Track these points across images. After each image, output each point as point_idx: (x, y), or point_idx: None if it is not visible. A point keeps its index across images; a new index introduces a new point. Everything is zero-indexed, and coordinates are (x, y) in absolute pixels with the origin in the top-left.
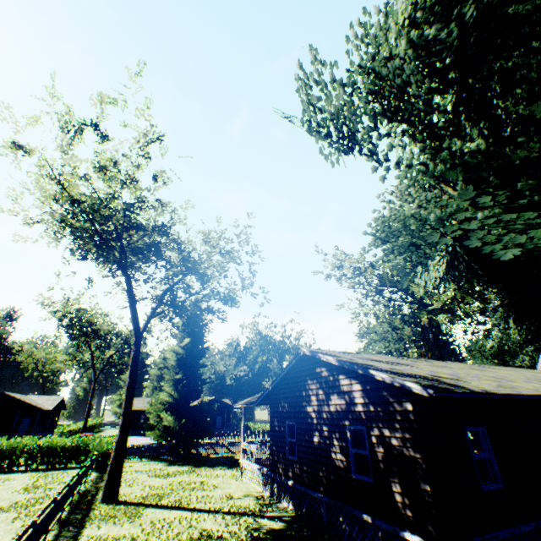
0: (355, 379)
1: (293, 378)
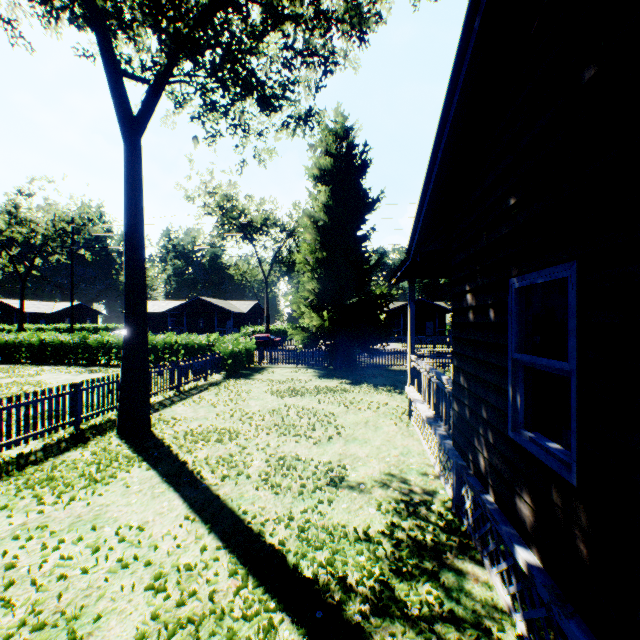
0: None
1: None
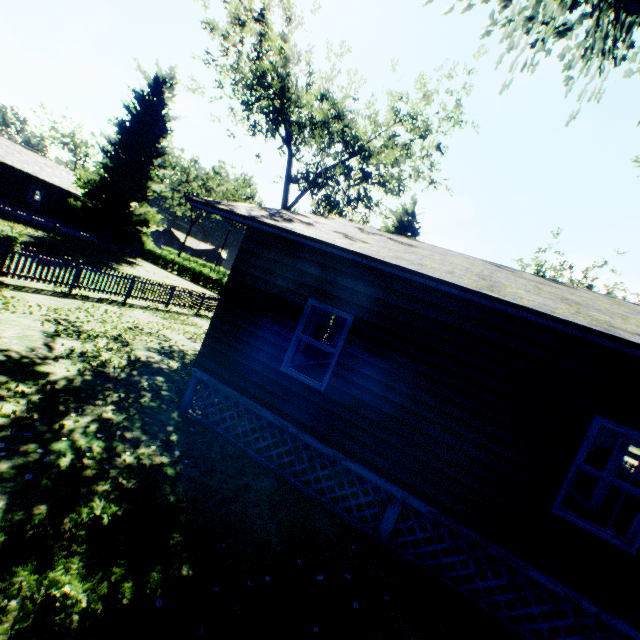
0: None
1: None
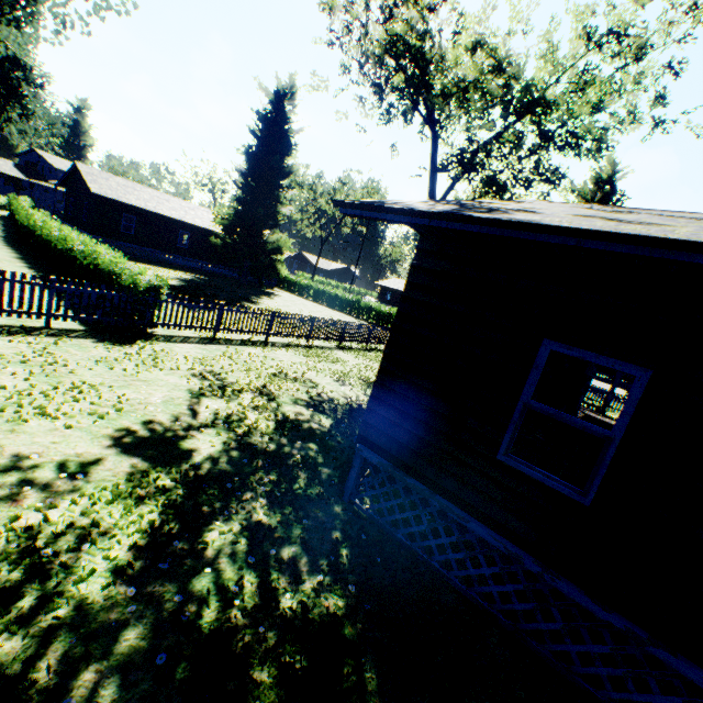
0: None
1: None
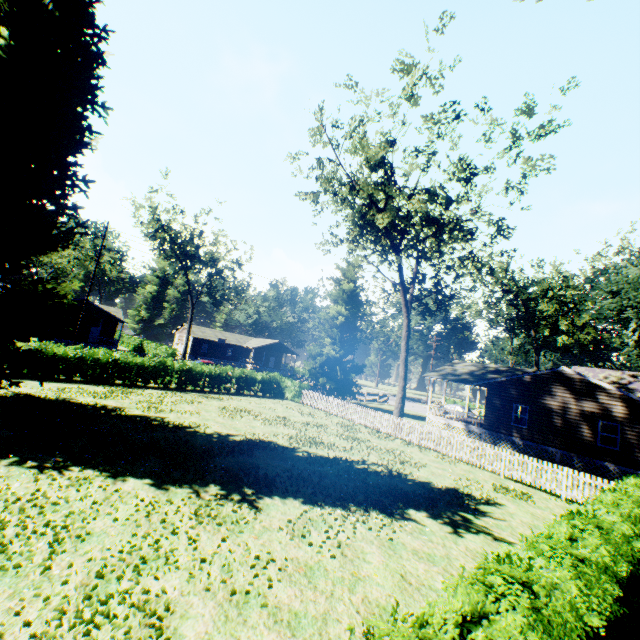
0: (617, 399)
1: (531, 379)
